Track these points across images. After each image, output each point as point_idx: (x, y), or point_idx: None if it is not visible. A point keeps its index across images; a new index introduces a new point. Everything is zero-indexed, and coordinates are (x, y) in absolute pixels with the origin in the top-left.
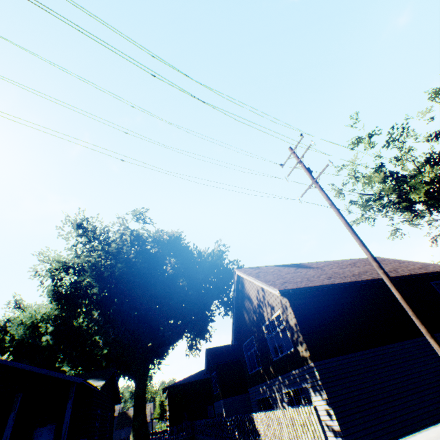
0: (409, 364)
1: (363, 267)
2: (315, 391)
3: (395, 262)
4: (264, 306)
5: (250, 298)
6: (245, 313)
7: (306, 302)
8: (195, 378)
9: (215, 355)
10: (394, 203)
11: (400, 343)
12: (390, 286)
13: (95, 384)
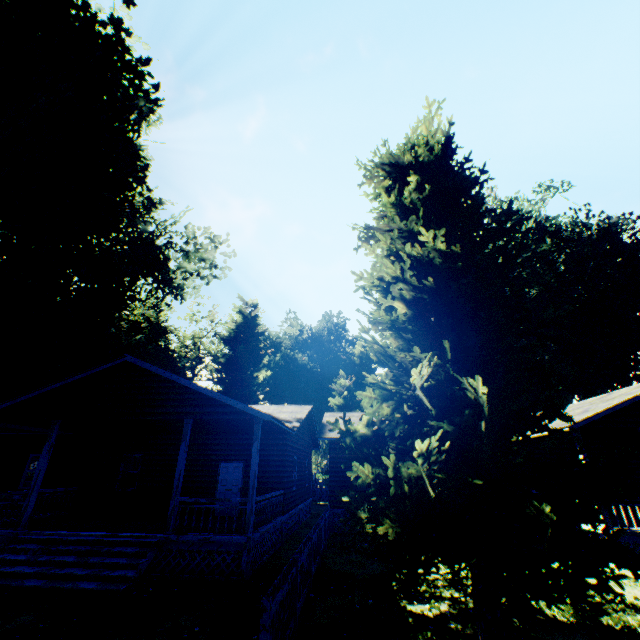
0: None
1: None
2: None
3: None
4: None
5: None
6: None
7: None
8: None
9: None
10: None
11: None
12: None
13: None
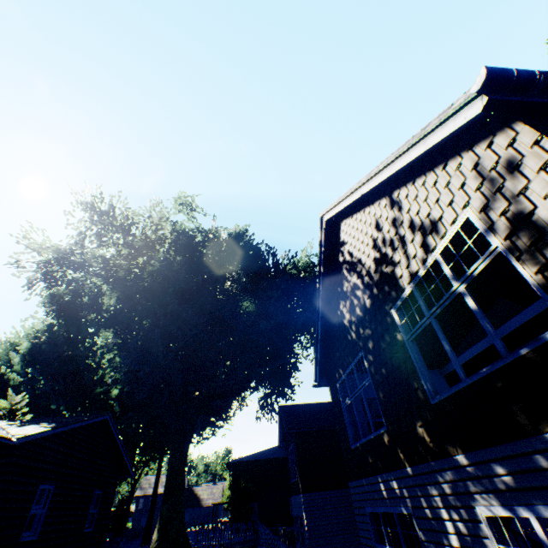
0: None
1: None
2: None
3: None
4: (397, 250)
5: (356, 261)
6: (342, 308)
7: None
8: (272, 454)
9: (293, 417)
10: None
11: None
12: None
13: (25, 432)
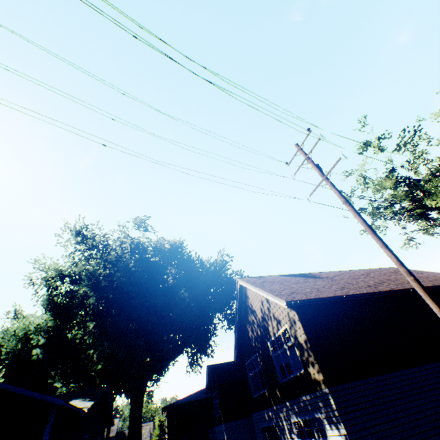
0: None
1: (378, 277)
2: (331, 423)
3: (413, 272)
4: (269, 320)
5: (254, 311)
6: (248, 327)
7: (318, 316)
8: (196, 397)
9: (217, 373)
10: (408, 210)
11: (428, 365)
12: (423, 296)
13: (83, 405)
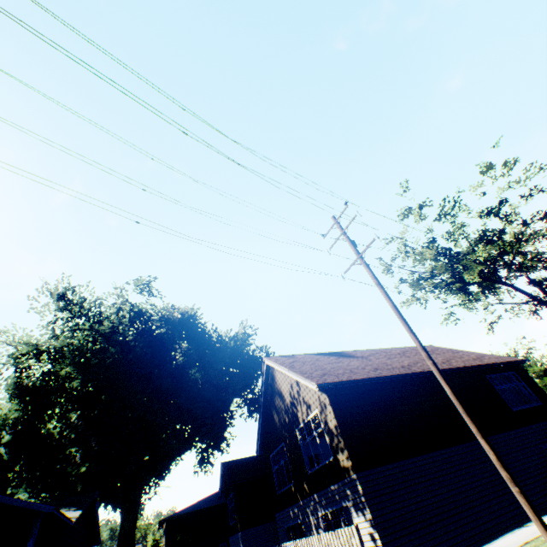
0: (463, 472)
1: (413, 356)
2: (358, 510)
3: (449, 351)
4: (298, 405)
5: (282, 394)
6: (274, 414)
7: (349, 399)
8: (205, 504)
9: (234, 471)
10: (448, 284)
11: (454, 448)
12: (439, 379)
13: (68, 516)
